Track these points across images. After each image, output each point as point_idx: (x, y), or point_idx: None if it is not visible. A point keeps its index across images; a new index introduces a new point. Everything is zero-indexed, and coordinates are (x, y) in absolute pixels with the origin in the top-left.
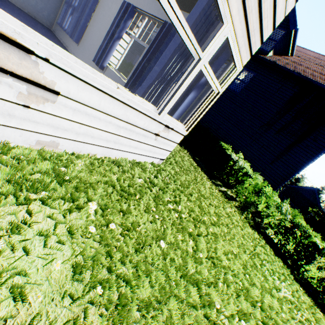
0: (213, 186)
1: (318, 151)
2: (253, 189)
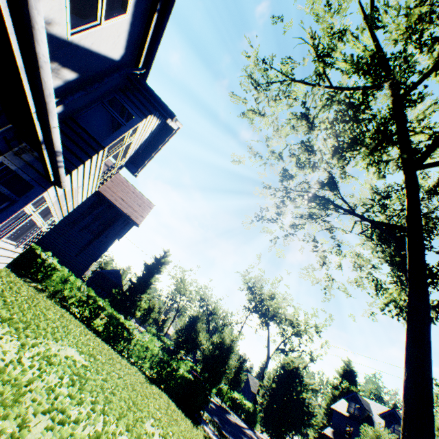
0: (26, 283)
1: (108, 244)
2: (61, 279)
